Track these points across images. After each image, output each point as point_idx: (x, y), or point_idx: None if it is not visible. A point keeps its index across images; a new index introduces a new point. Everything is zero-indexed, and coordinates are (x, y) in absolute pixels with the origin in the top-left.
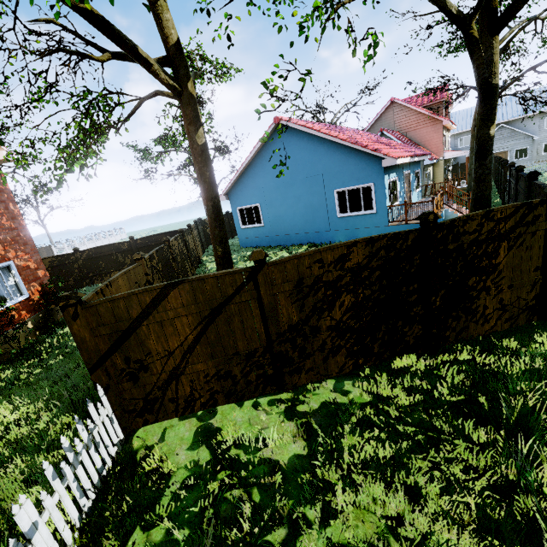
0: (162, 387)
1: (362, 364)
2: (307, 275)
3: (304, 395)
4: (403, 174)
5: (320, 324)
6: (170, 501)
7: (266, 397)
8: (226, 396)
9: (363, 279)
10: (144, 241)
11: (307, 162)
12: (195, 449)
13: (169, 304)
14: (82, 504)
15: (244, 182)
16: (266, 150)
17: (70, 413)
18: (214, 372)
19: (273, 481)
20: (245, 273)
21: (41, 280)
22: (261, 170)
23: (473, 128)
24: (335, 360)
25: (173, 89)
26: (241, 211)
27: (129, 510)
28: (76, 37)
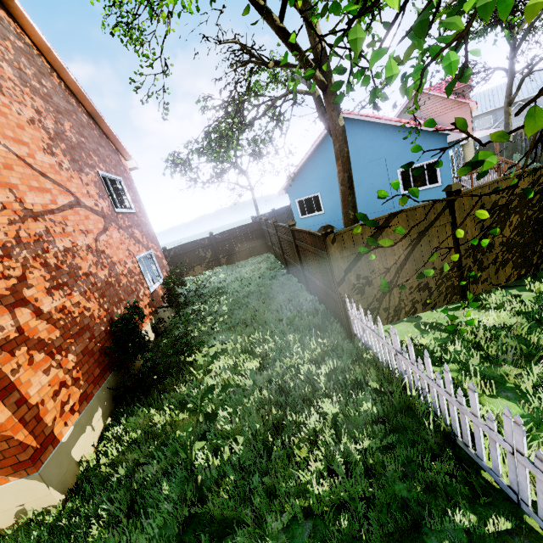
0: (379, 299)
1: (524, 274)
2: (486, 201)
3: (485, 299)
4: (454, 151)
5: (494, 241)
6: (442, 354)
7: (450, 305)
8: (423, 305)
9: (527, 202)
10: (222, 236)
11: (368, 149)
12: (427, 333)
13: (390, 230)
14: (384, 358)
15: (304, 175)
16: (326, 143)
17: (291, 334)
18: (416, 285)
19: (516, 334)
20: (444, 203)
21: (165, 268)
22: (321, 162)
23: (505, 105)
24: (504, 271)
25: (322, 83)
26: (300, 202)
27: (416, 361)
28: (247, 52)
